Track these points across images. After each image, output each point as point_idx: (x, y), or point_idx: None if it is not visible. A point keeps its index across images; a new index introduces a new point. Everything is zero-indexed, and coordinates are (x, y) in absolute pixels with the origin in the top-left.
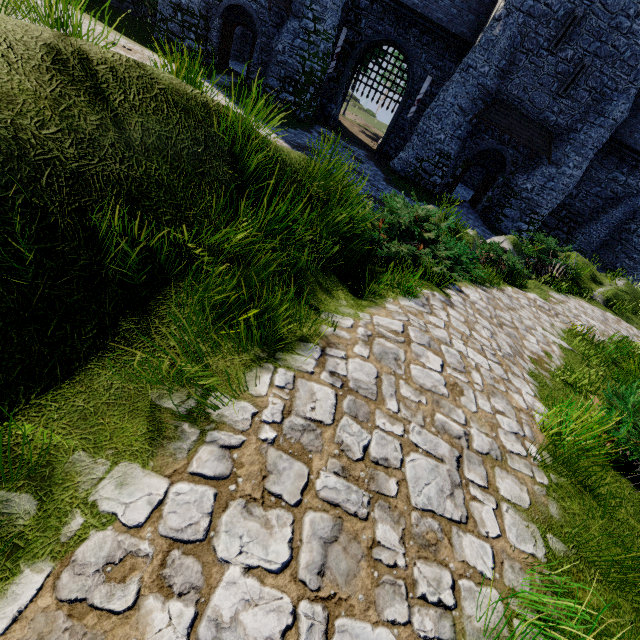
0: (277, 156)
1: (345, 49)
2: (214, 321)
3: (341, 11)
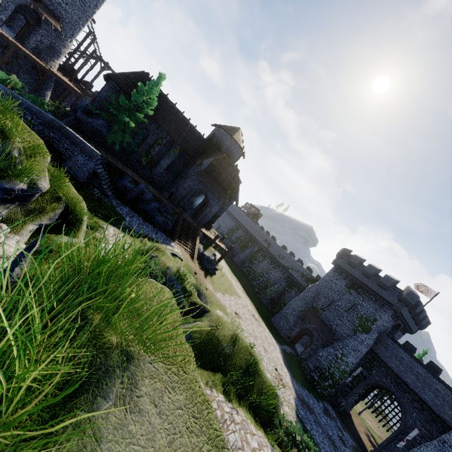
0: (260, 373)
1: (360, 376)
2: (221, 383)
3: (362, 359)
